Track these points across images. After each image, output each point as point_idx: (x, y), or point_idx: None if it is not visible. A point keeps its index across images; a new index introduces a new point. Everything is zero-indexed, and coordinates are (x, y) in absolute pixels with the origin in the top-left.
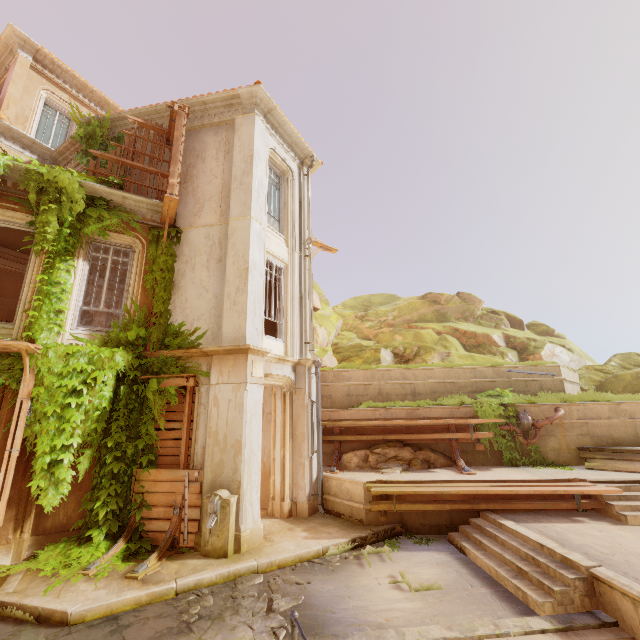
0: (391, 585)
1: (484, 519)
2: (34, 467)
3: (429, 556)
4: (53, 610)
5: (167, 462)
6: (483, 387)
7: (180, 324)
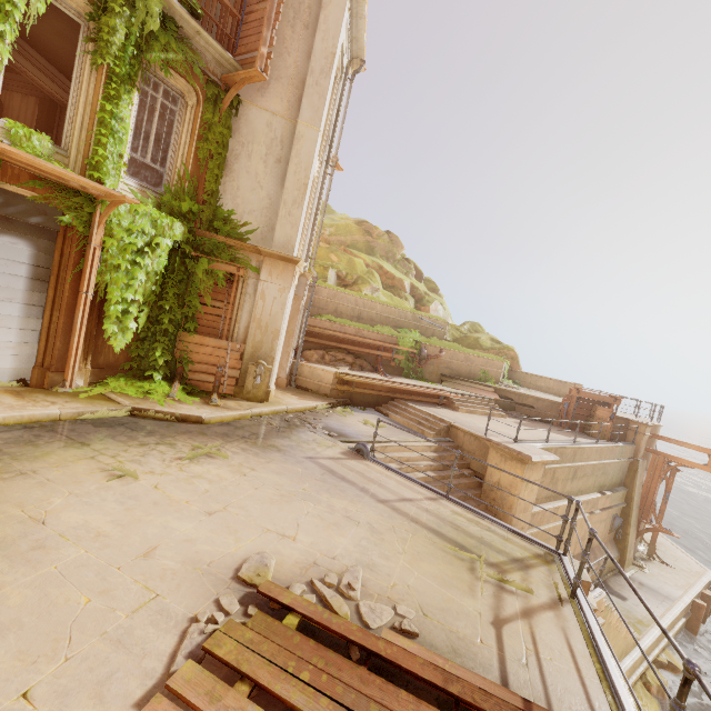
0: (363, 424)
1: (397, 402)
2: (106, 313)
3: (371, 416)
4: (189, 415)
5: (206, 332)
6: (402, 325)
7: (230, 211)
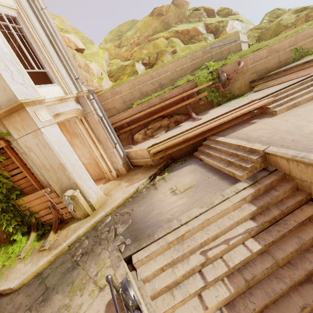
0: (171, 194)
1: (209, 140)
2: None
3: (186, 169)
4: (4, 289)
5: (30, 190)
6: (198, 65)
7: None
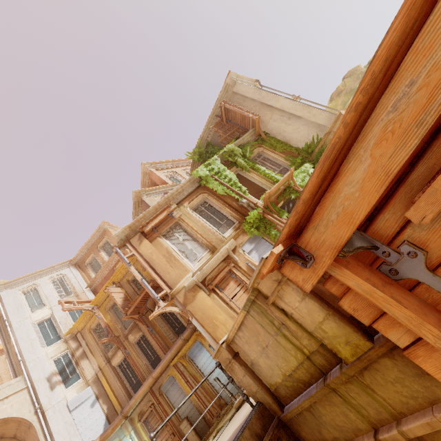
0: None
1: None
2: None
3: None
4: None
5: None
6: None
7: (305, 144)
